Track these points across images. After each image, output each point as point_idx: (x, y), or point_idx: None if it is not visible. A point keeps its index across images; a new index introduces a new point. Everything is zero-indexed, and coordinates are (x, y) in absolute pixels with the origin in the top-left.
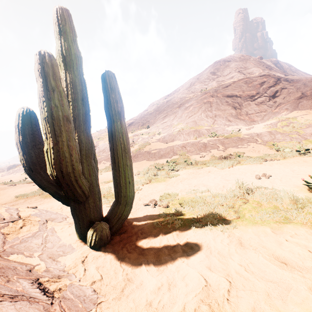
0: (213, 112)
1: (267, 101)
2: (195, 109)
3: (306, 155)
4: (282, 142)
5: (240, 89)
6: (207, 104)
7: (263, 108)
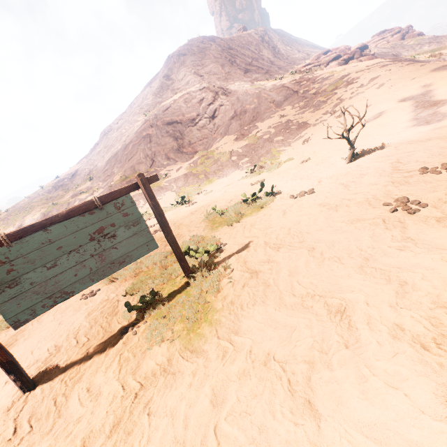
0: (153, 149)
1: (208, 124)
2: (134, 149)
3: (173, 208)
4: (191, 185)
5: (180, 112)
6: (147, 139)
7: (205, 133)
